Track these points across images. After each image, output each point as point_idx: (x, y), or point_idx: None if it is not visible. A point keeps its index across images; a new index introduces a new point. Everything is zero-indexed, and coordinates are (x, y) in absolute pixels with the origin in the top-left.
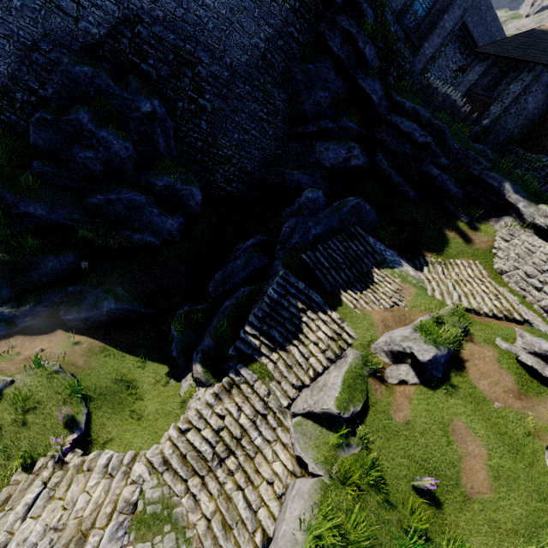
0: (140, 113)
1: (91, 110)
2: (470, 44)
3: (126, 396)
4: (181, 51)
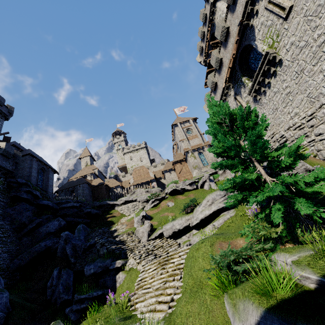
0: None
1: None
2: None
3: None
4: None
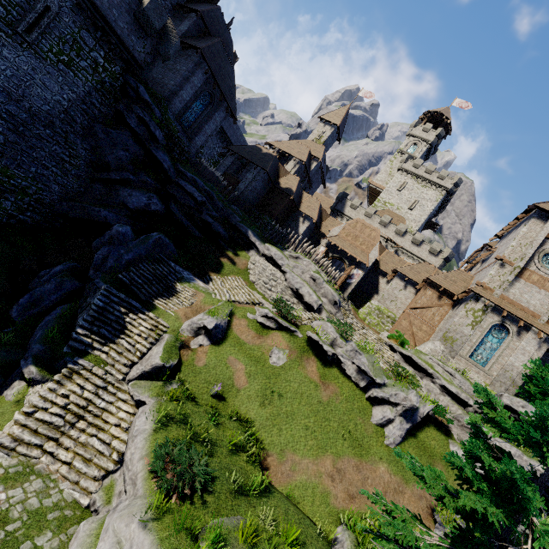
0: None
1: None
2: (226, 139)
3: None
4: None
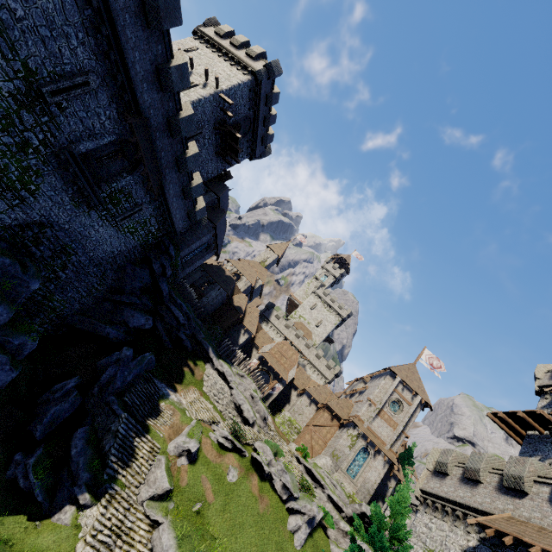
0: (28, 289)
1: (0, 292)
2: None
3: (11, 548)
4: (67, 247)
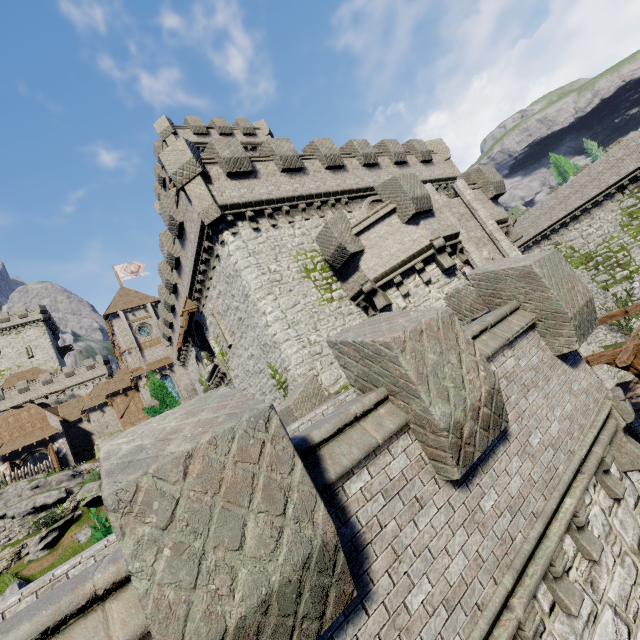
0: None
1: None
2: None
3: None
4: None
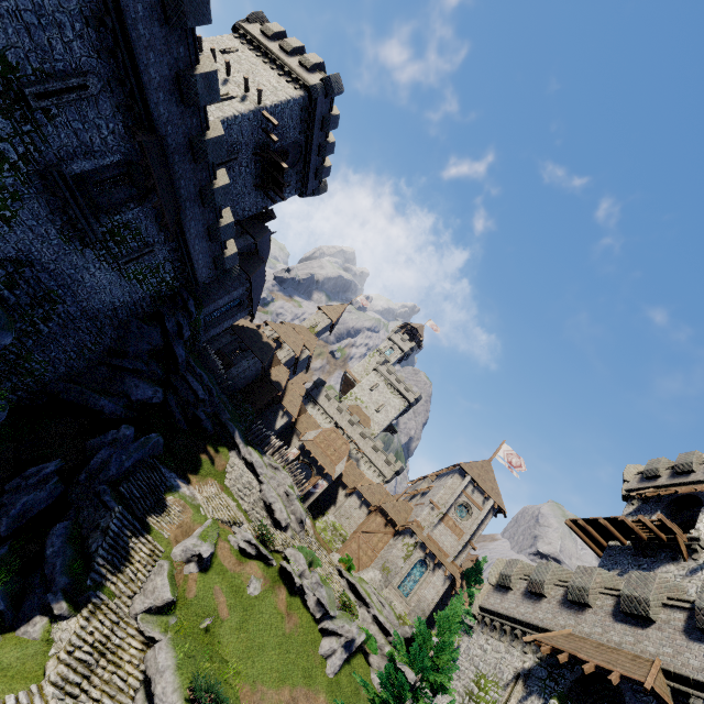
0: None
1: None
2: None
3: None
4: (52, 293)
